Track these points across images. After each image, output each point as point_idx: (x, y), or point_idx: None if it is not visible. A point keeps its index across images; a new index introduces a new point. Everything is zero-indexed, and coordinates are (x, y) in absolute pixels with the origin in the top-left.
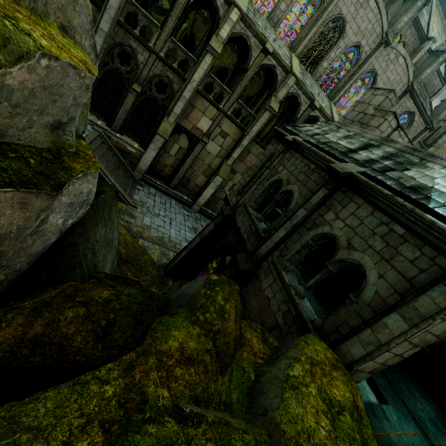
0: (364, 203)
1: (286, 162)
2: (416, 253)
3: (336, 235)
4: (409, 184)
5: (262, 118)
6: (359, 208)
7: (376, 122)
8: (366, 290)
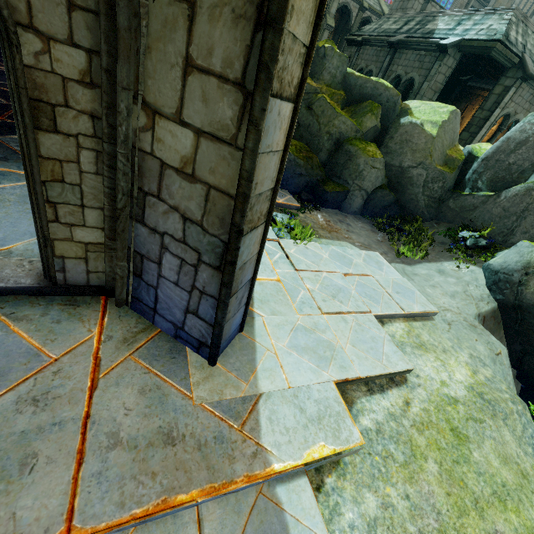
0: (408, 51)
1: (361, 56)
2: (430, 58)
3: (399, 74)
4: (426, 32)
5: (323, 38)
6: (407, 55)
7: (410, 5)
8: (415, 85)
